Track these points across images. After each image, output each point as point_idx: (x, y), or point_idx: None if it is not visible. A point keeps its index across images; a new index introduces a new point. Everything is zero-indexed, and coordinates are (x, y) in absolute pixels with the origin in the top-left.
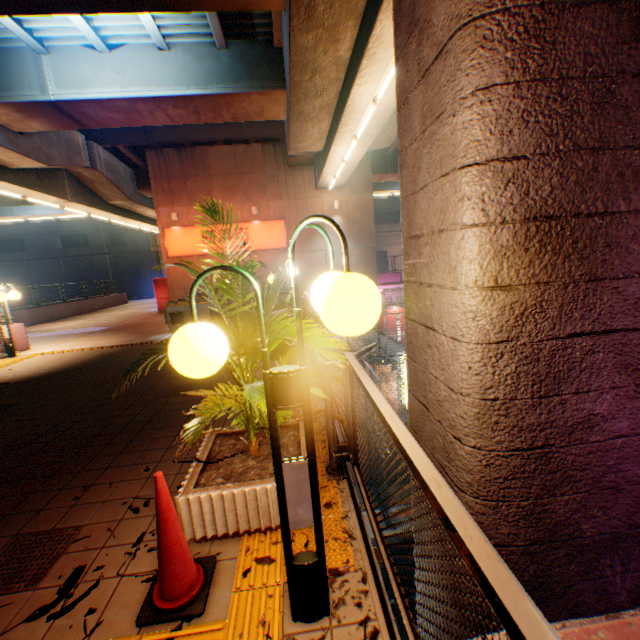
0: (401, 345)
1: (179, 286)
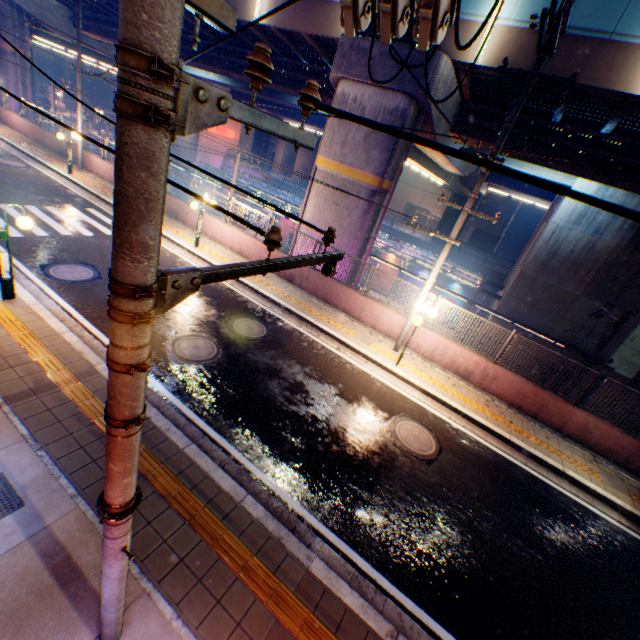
0: None
1: None
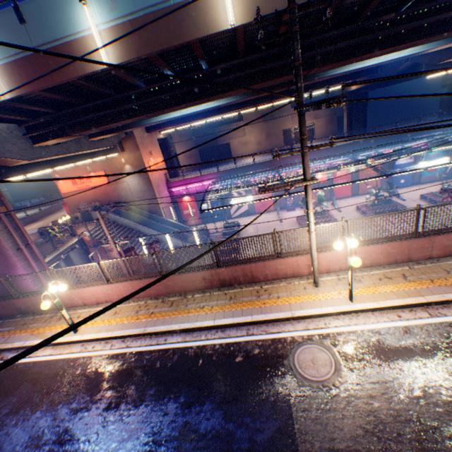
0: (151, 228)
1: (72, 205)
